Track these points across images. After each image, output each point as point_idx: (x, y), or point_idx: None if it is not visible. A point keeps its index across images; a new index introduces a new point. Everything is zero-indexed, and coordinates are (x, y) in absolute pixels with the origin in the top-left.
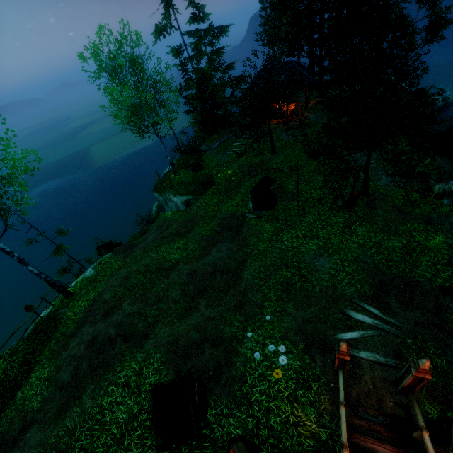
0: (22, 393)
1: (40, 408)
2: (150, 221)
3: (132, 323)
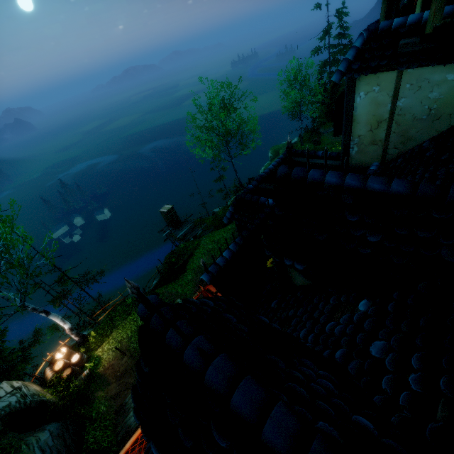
0: None
1: None
2: None
3: None
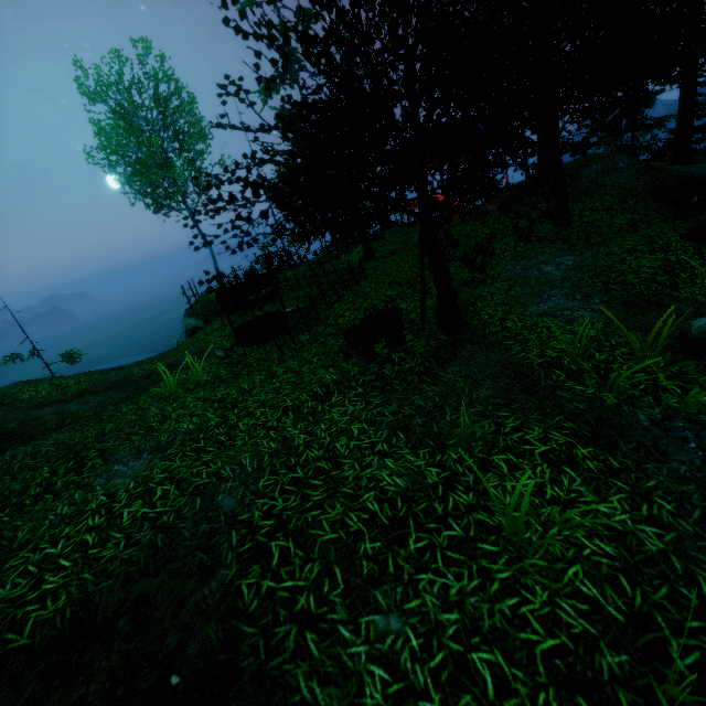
0: None
1: None
2: None
3: None
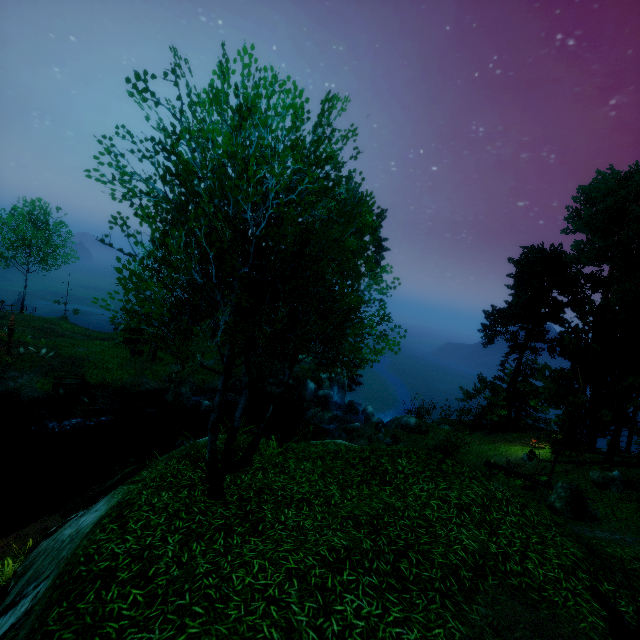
0: None
1: None
2: None
3: (9, 317)
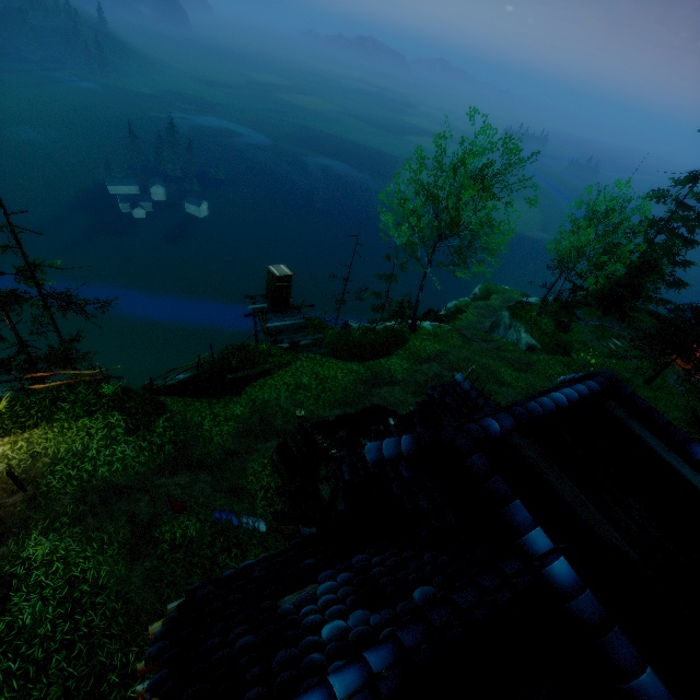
0: (386, 363)
1: (402, 381)
2: (447, 316)
3: None
